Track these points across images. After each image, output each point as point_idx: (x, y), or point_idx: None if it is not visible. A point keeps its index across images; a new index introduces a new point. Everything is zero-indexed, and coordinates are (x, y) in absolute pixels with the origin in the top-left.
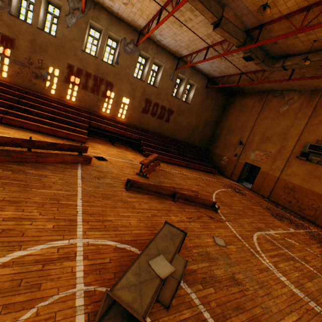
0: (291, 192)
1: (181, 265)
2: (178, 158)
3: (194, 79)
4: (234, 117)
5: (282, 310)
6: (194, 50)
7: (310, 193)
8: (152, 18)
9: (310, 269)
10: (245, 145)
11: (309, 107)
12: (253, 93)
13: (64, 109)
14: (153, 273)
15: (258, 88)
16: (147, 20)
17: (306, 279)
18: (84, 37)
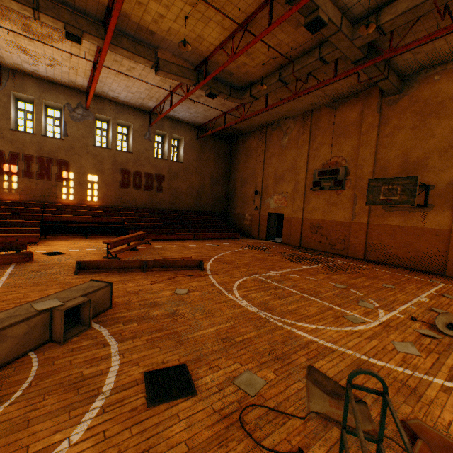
0: (318, 230)
1: (78, 302)
2: (182, 231)
3: (178, 132)
4: (243, 165)
5: (216, 323)
6: (160, 99)
7: (334, 224)
8: (91, 75)
9: (293, 291)
10: (262, 193)
11: (305, 132)
12: (253, 132)
13: (1, 209)
14: (33, 310)
15: (254, 125)
16: (87, 78)
17: (276, 299)
18: (10, 114)
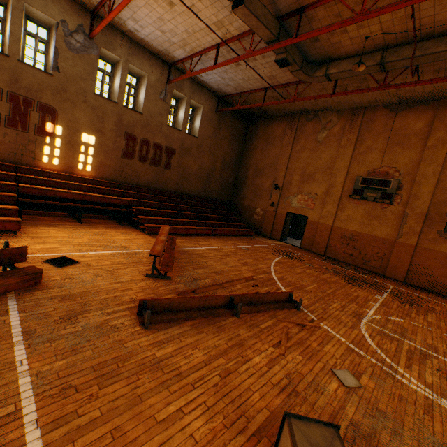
0: (351, 242)
1: None
2: (198, 224)
3: (198, 99)
4: (261, 152)
5: None
6: (195, 50)
7: (372, 239)
8: None
9: None
10: (282, 188)
11: (352, 131)
12: (280, 117)
13: None
14: None
15: (287, 109)
16: None
17: None
18: None
